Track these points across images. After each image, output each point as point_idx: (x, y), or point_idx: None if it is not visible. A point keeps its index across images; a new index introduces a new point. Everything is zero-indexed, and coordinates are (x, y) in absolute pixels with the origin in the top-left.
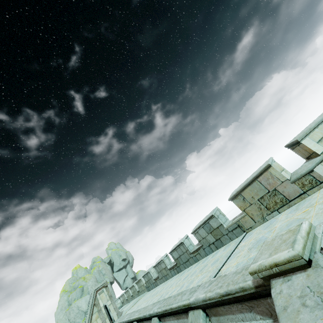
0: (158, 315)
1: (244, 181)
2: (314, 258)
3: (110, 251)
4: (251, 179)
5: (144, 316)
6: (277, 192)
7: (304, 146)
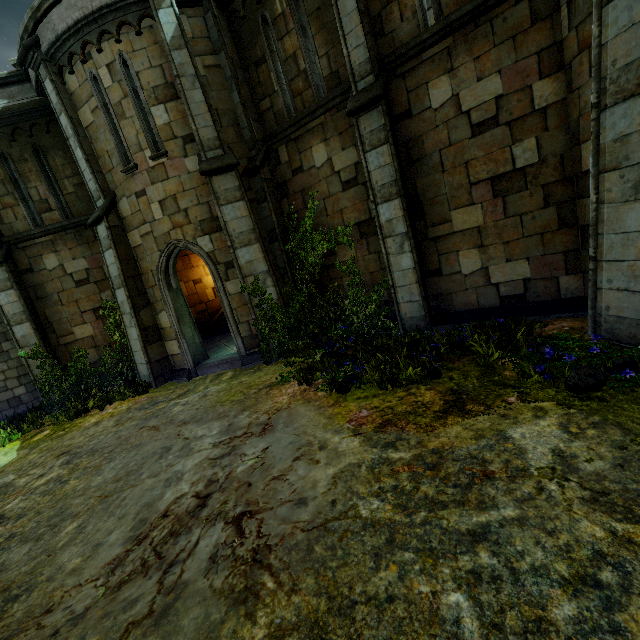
0: None
1: None
2: None
3: None
4: None
5: None
6: None
7: None
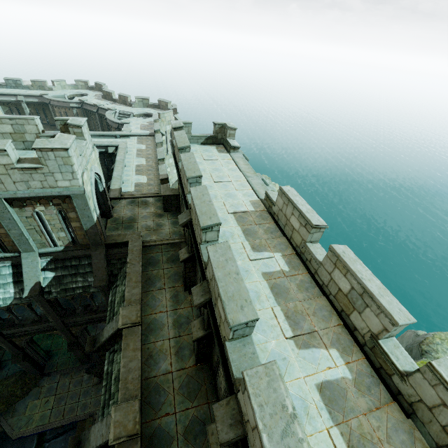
0: None
1: (37, 79)
2: (48, 95)
3: None
4: (40, 81)
5: None
6: (44, 87)
7: (54, 83)
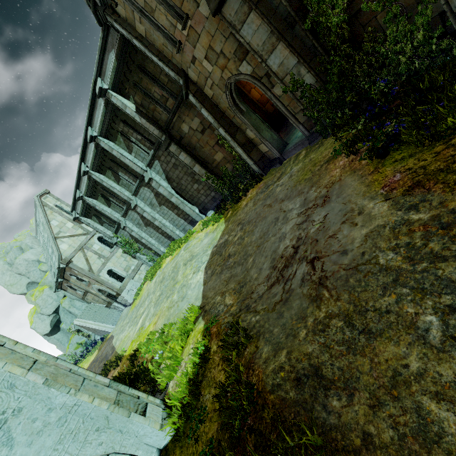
0: (88, 122)
1: None
2: None
3: None
4: None
5: (83, 139)
6: None
7: None
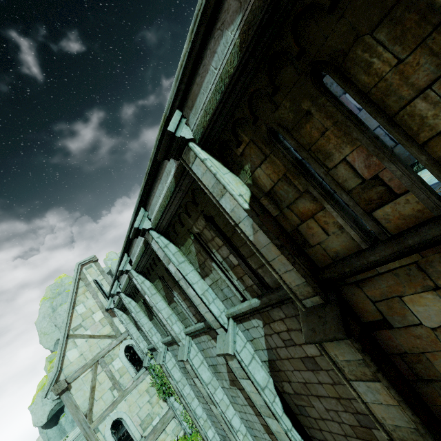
0: (142, 201)
1: None
2: None
3: (110, 262)
4: None
5: (130, 224)
6: None
7: None
